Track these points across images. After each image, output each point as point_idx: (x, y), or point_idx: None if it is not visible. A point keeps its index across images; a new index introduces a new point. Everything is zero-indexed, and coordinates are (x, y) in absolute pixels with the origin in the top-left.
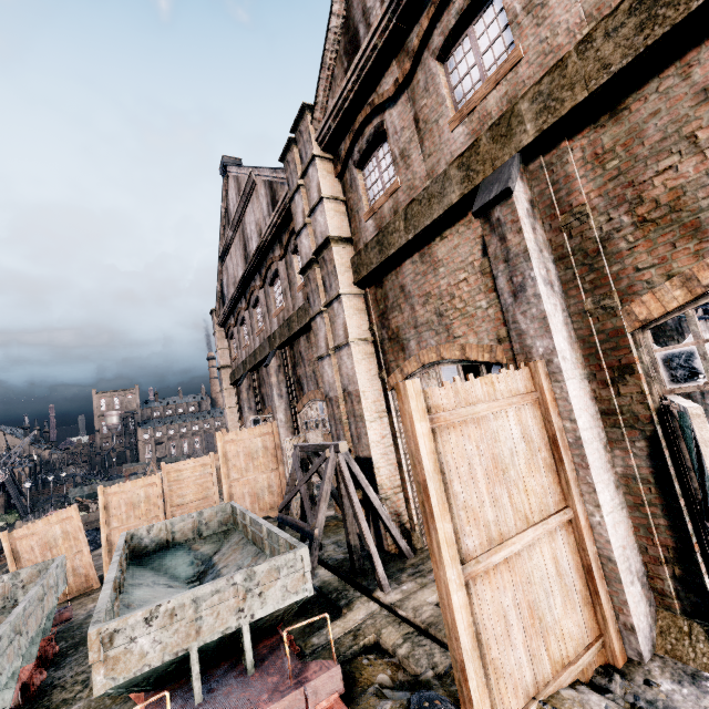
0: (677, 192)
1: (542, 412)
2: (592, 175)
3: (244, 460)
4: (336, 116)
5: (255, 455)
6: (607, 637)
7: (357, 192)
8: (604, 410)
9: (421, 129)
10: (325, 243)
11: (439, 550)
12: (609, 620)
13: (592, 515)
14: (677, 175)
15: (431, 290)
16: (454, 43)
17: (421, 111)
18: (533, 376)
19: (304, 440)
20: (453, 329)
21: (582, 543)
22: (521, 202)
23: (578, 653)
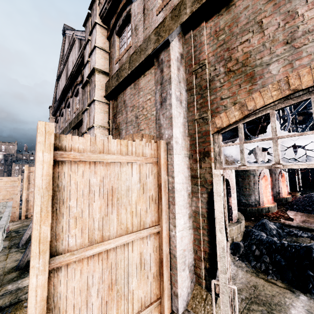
0: (247, 55)
1: (158, 170)
2: (212, 43)
3: None
4: (109, 2)
5: None
6: (162, 299)
7: (114, 48)
8: (193, 175)
9: (145, 13)
10: (92, 71)
11: (31, 244)
12: (166, 290)
13: (171, 231)
14: (249, 45)
15: (135, 104)
16: None
17: (147, 3)
18: (158, 148)
19: None
20: (140, 125)
21: (161, 246)
22: (174, 51)
23: (141, 309)
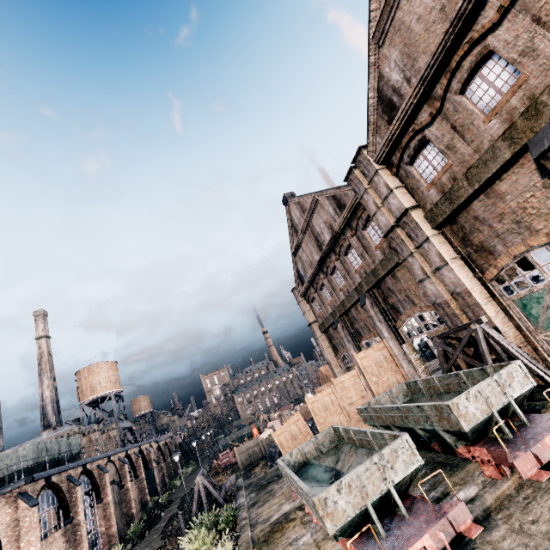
0: None
1: None
2: None
3: (375, 368)
4: (387, 145)
5: (381, 364)
6: None
7: (413, 178)
8: None
9: (459, 130)
10: (403, 213)
11: None
12: None
13: None
14: None
15: (503, 211)
16: (467, 83)
17: (456, 122)
18: None
19: (411, 345)
20: (533, 227)
21: None
22: None
23: None
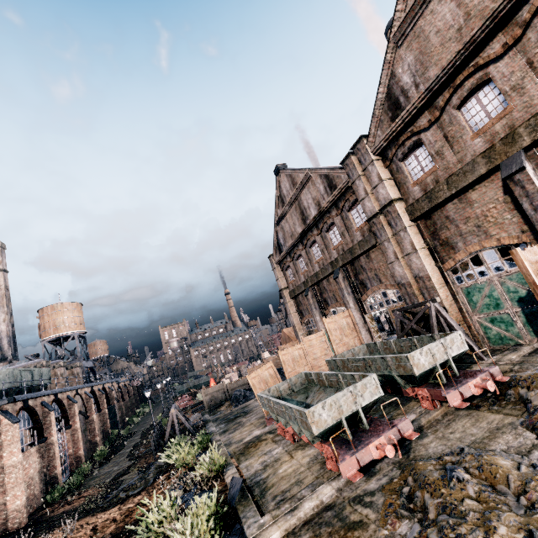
0: None
1: None
2: None
3: (339, 332)
4: (386, 140)
5: (344, 329)
6: None
7: (403, 174)
8: None
9: (450, 141)
10: (389, 203)
11: None
12: None
13: None
14: None
15: (470, 216)
16: (465, 101)
17: (448, 133)
18: None
19: (371, 316)
20: (489, 232)
21: None
22: (529, 170)
23: None
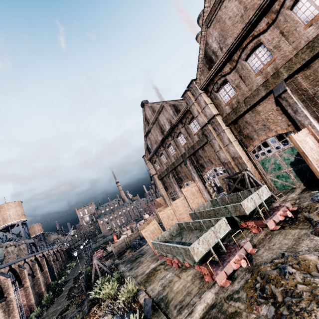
0: None
1: (313, 136)
2: (306, 81)
3: (192, 196)
4: (207, 81)
5: (194, 194)
6: None
7: (218, 99)
8: None
9: (243, 79)
10: (212, 117)
11: (311, 162)
12: None
13: None
14: None
15: (259, 120)
16: (249, 56)
17: (242, 74)
18: (308, 129)
19: (209, 184)
20: (270, 127)
21: None
22: (289, 91)
23: None
